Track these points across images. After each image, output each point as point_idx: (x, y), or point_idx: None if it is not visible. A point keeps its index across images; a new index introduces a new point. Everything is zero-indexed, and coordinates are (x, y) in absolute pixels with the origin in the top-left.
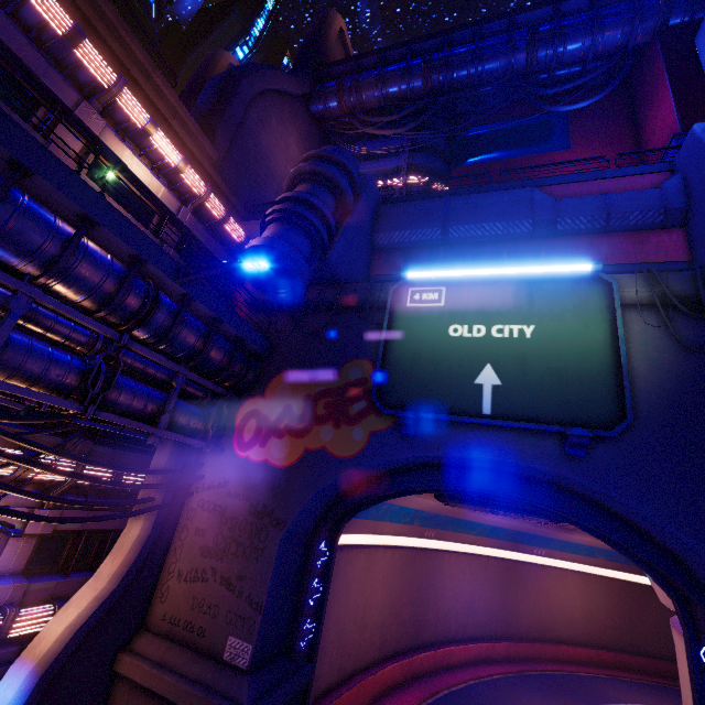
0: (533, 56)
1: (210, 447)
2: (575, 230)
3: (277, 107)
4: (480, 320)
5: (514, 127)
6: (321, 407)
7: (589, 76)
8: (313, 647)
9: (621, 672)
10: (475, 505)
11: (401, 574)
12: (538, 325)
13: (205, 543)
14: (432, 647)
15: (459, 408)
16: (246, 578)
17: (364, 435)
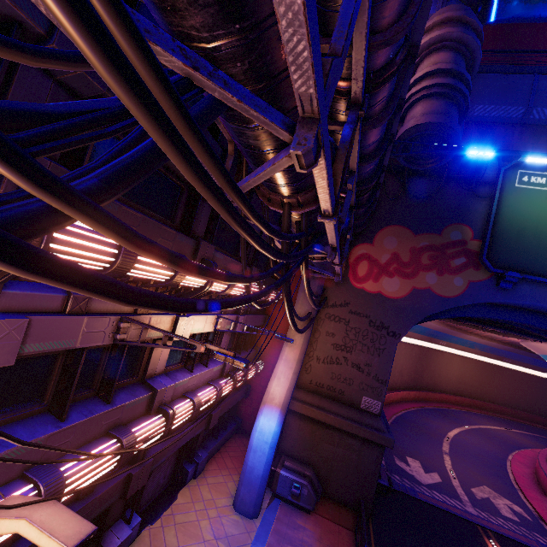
0: None
1: (343, 280)
2: None
3: None
4: None
5: None
6: (425, 258)
7: None
8: None
9: (472, 409)
10: (489, 327)
11: None
12: None
13: (335, 342)
14: None
15: None
16: (371, 365)
17: (463, 283)
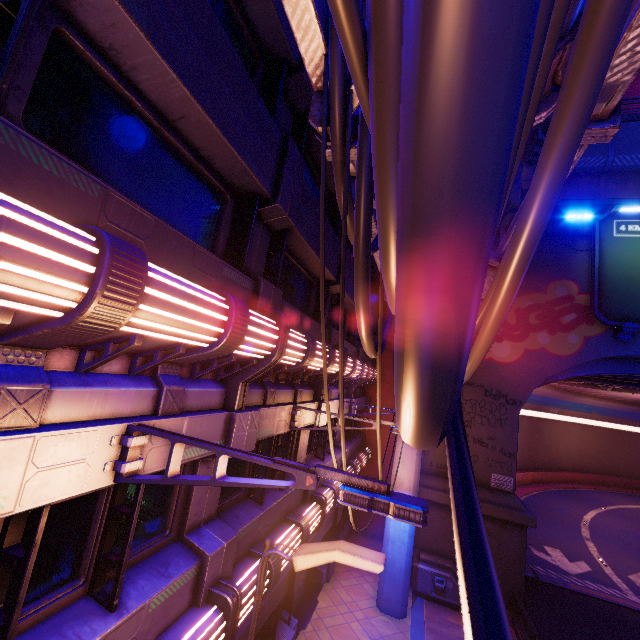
0: None
1: None
2: None
3: None
4: None
5: None
6: (533, 318)
7: None
8: None
9: (604, 487)
10: (611, 383)
11: None
12: None
13: None
14: None
15: None
16: (495, 438)
17: (579, 340)
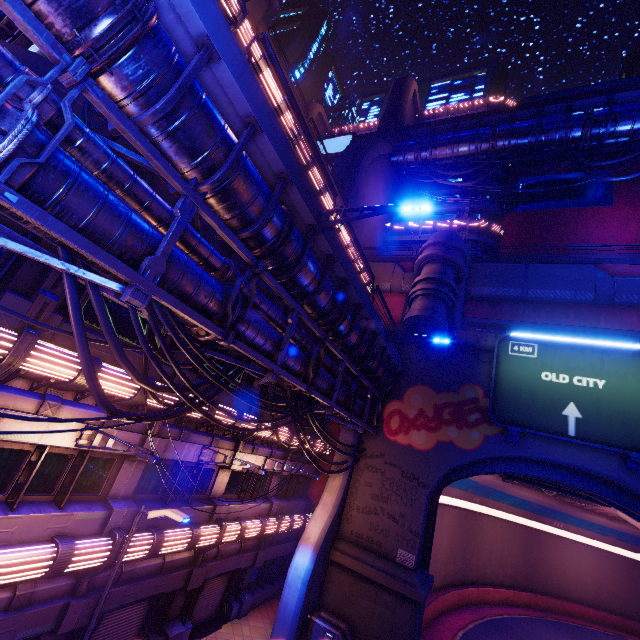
0: (587, 134)
1: (375, 432)
2: (628, 303)
3: (374, 167)
4: (564, 371)
5: (562, 180)
6: (446, 413)
7: (636, 154)
8: (427, 565)
9: (626, 634)
10: (540, 486)
11: (457, 527)
12: (607, 380)
13: (373, 491)
14: (474, 585)
15: (552, 429)
16: (405, 516)
17: (480, 436)
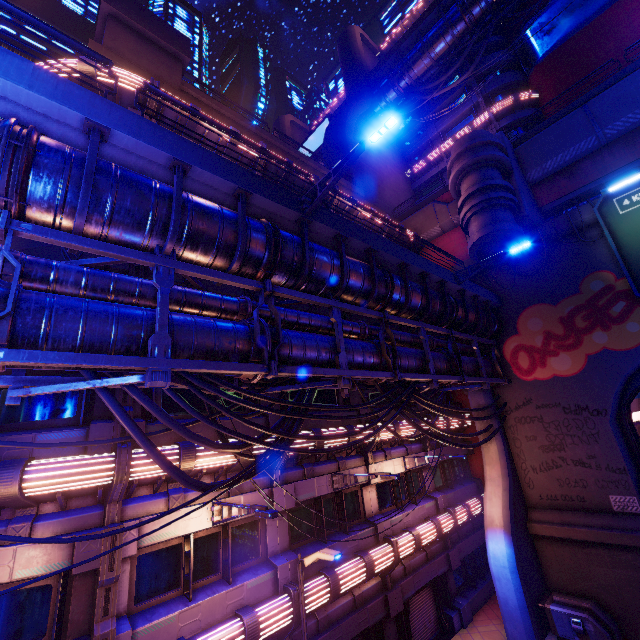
0: None
1: (506, 381)
2: None
3: (362, 130)
4: None
5: None
6: (579, 321)
7: None
8: None
9: None
10: None
11: None
12: None
13: (540, 444)
14: None
15: None
16: (595, 456)
17: (639, 326)
